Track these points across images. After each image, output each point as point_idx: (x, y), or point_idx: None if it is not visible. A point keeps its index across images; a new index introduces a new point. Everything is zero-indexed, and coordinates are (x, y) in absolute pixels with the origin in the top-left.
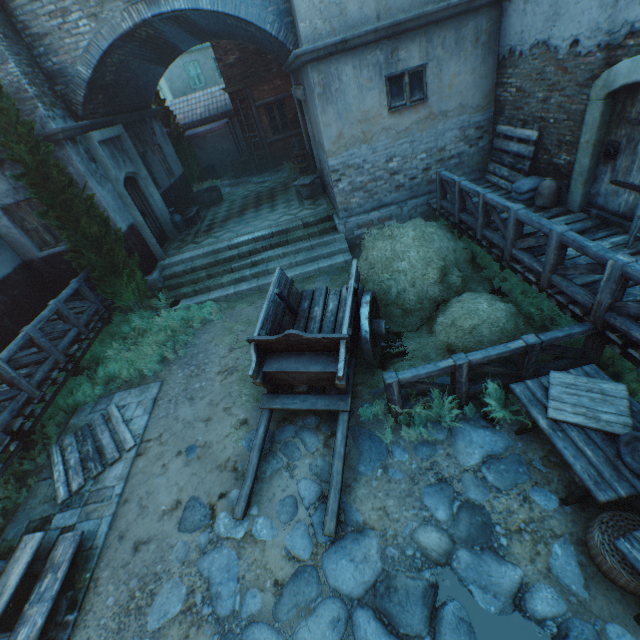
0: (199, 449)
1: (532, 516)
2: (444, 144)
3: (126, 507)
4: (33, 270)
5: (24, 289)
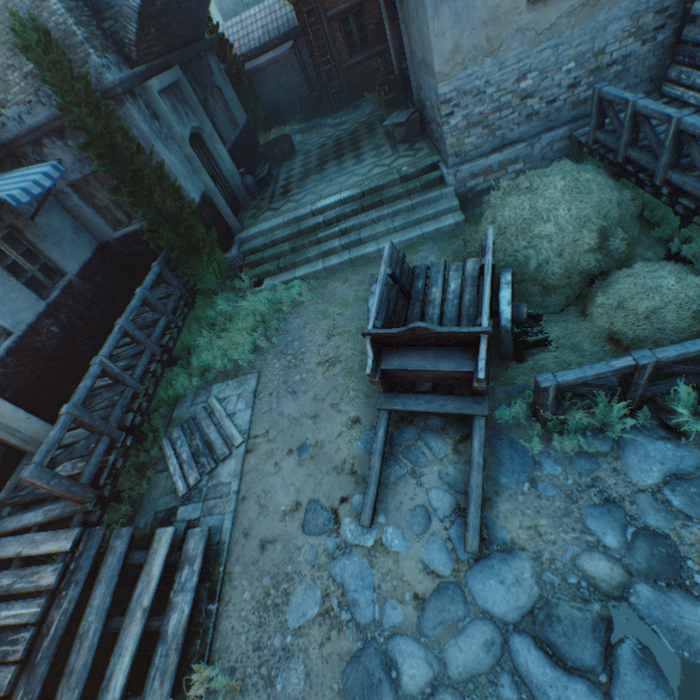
0: (310, 448)
1: None
2: (604, 44)
3: (245, 505)
4: (110, 253)
5: (106, 275)
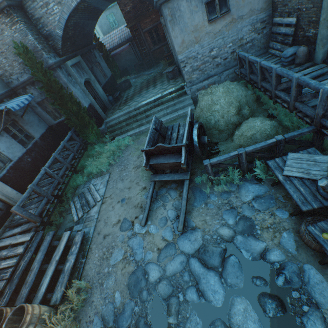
0: (126, 200)
1: (274, 221)
2: (242, 36)
3: (99, 223)
4: (53, 130)
5: (51, 138)
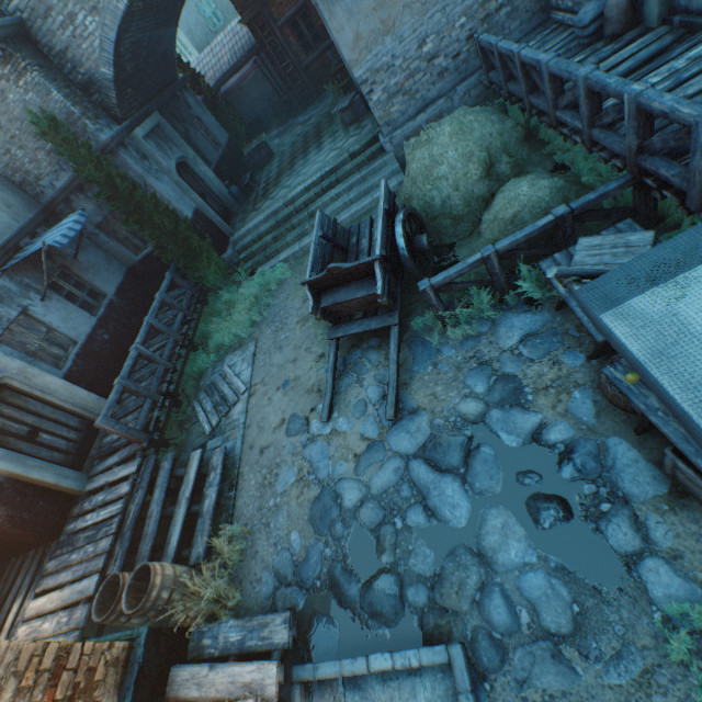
0: (292, 383)
1: (559, 375)
2: None
3: (250, 430)
4: (137, 274)
5: (137, 291)
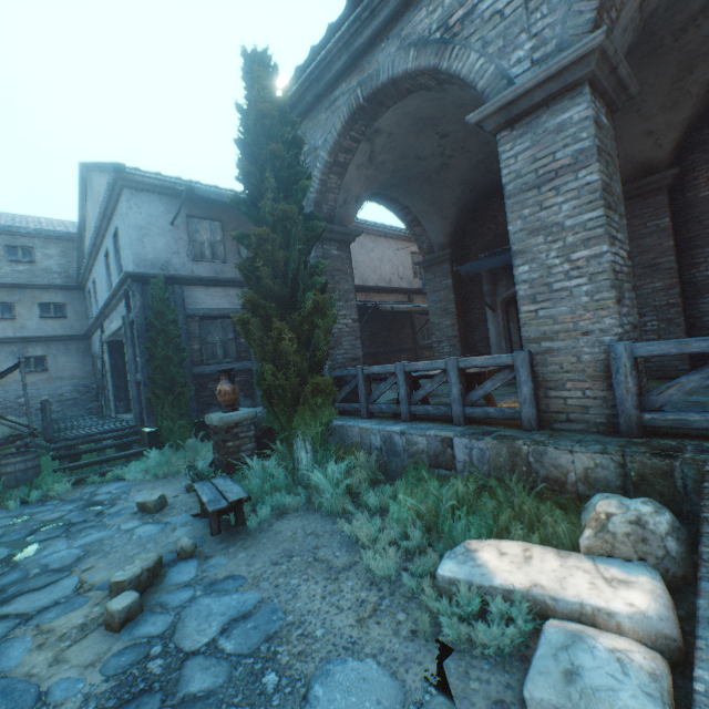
0: None
1: None
2: (64, 392)
3: None
4: None
5: None
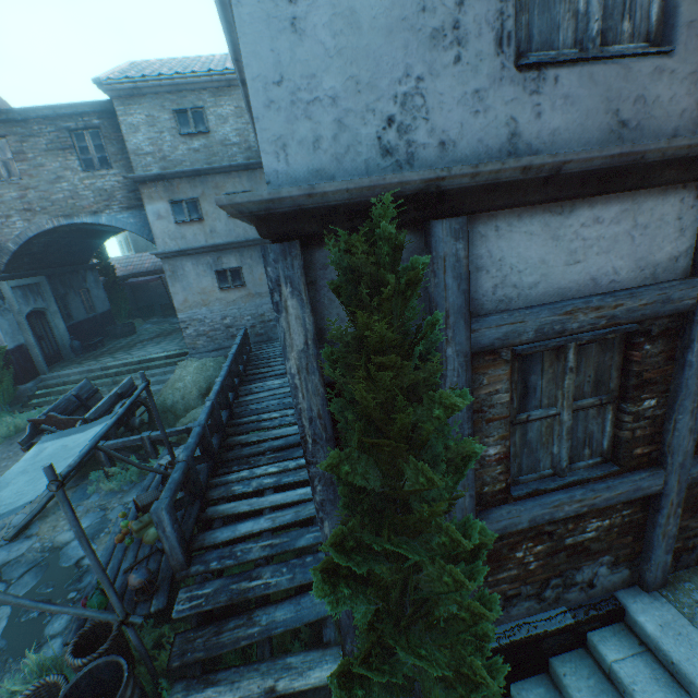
0: None
1: None
2: (264, 312)
3: None
4: None
5: None
